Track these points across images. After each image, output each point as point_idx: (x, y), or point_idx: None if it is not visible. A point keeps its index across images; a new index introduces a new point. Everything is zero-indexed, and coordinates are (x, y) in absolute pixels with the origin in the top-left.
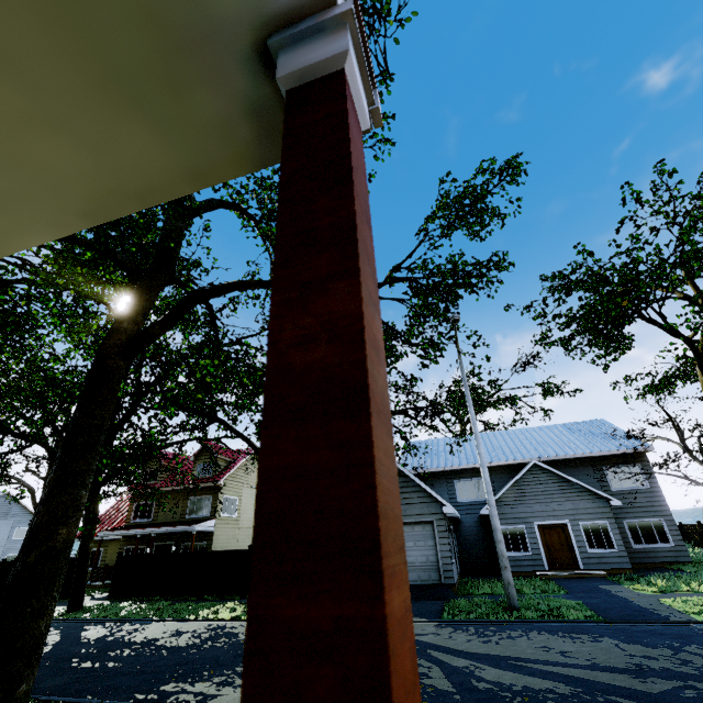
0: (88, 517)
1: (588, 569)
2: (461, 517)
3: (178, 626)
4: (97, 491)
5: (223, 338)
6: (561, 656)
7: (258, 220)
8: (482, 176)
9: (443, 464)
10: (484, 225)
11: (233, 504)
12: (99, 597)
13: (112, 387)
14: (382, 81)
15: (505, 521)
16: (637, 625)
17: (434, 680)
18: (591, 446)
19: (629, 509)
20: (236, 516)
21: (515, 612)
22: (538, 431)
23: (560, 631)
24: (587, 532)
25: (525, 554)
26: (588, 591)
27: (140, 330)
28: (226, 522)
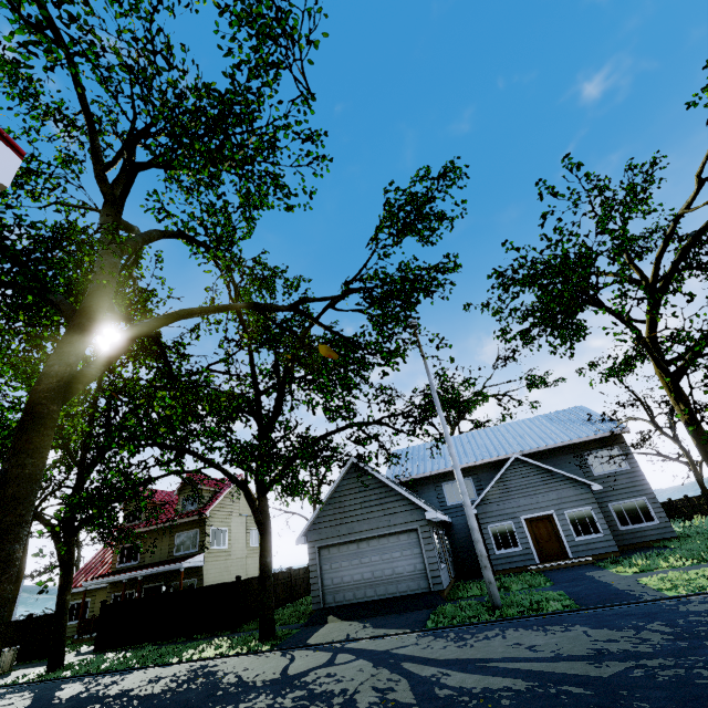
0: (63, 569)
1: (577, 557)
2: (452, 520)
3: (159, 672)
4: (71, 540)
5: (179, 368)
6: (529, 651)
7: (207, 246)
8: (421, 183)
9: (429, 468)
10: (434, 230)
11: (222, 535)
12: (85, 651)
13: (44, 433)
14: (305, 102)
15: (493, 519)
16: (611, 609)
17: (398, 694)
18: (570, 434)
19: (613, 491)
20: (227, 547)
21: (497, 611)
22: (521, 424)
23: (536, 624)
24: (572, 520)
25: (515, 549)
26: (573, 580)
27: (74, 371)
28: (217, 554)
